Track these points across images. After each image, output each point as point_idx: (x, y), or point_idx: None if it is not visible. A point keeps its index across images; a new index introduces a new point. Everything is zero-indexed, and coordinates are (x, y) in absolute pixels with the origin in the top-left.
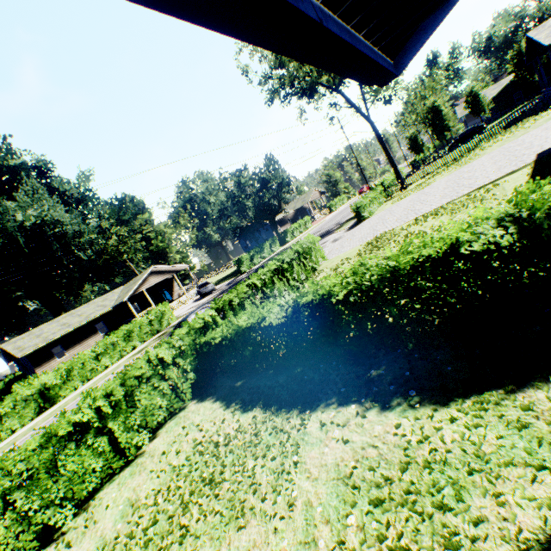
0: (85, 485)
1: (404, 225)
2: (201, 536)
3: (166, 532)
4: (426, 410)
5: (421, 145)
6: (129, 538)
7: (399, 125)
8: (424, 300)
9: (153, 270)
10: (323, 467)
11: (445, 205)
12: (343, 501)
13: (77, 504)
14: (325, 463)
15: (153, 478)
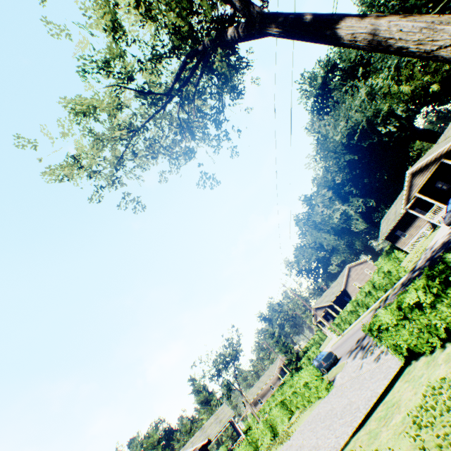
0: None
1: None
2: None
3: None
4: None
5: None
6: None
7: None
8: None
9: (412, 172)
10: None
11: None
12: None
13: None
14: None
15: None
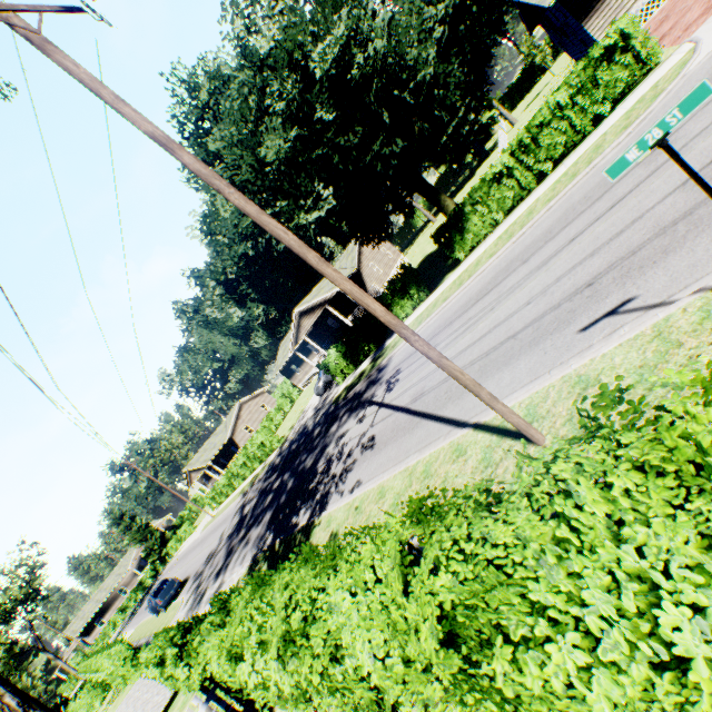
0: None
1: None
2: None
3: None
4: None
5: None
6: None
7: None
8: None
9: (301, 311)
10: None
11: None
12: None
13: None
14: None
15: None
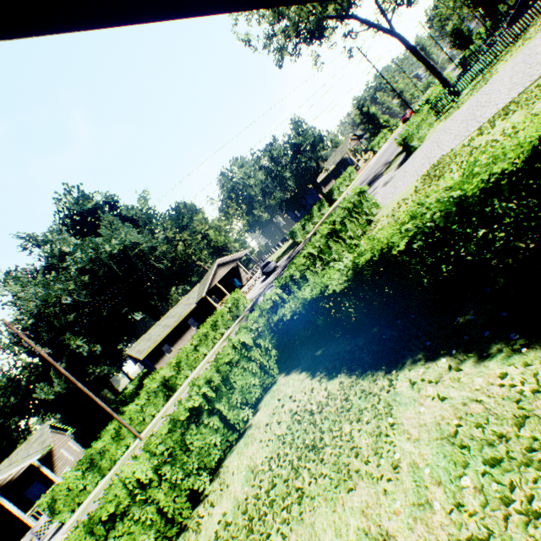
0: (212, 457)
1: (465, 141)
2: (315, 497)
3: (285, 494)
4: (537, 353)
5: (468, 35)
6: (256, 499)
7: (434, 22)
8: (507, 225)
9: (219, 263)
10: (422, 427)
11: (516, 98)
12: (452, 462)
13: (210, 472)
14: (423, 423)
15: (263, 447)
